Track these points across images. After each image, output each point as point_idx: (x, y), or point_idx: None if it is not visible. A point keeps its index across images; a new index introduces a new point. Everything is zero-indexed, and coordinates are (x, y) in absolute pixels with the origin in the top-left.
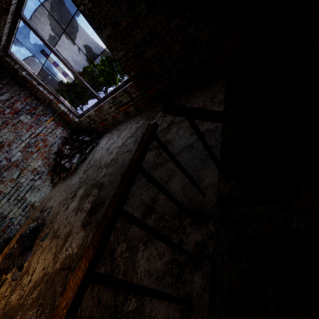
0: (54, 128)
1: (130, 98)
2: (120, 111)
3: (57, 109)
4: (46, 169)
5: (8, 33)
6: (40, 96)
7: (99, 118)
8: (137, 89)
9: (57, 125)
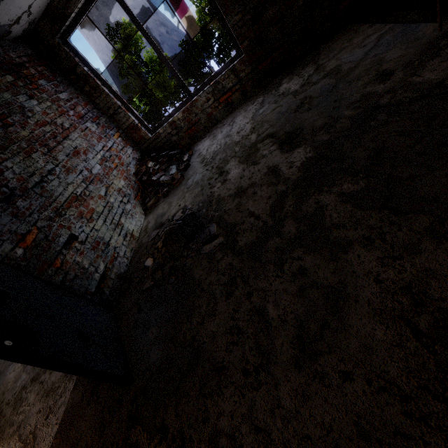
0: (123, 146)
1: (236, 80)
2: (220, 103)
3: (123, 122)
4: (131, 192)
5: (79, 9)
6: (101, 104)
7: (187, 122)
8: (248, 65)
9: (125, 143)
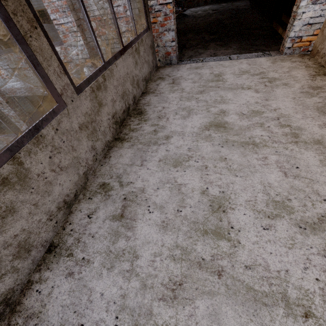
0: None
1: None
2: None
3: None
4: None
5: None
6: None
7: None
8: None
9: None
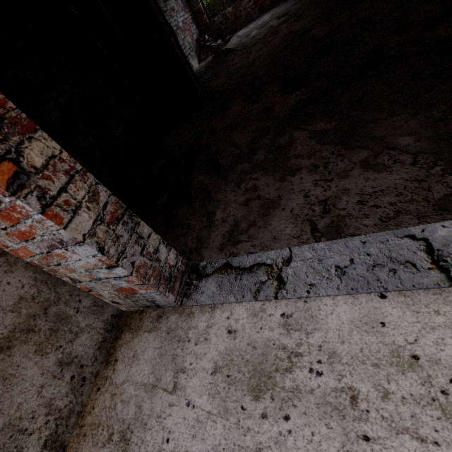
0: (192, 22)
1: None
2: (257, 6)
3: (194, 6)
4: (193, 48)
5: None
6: None
7: (233, 16)
8: None
9: (193, 21)
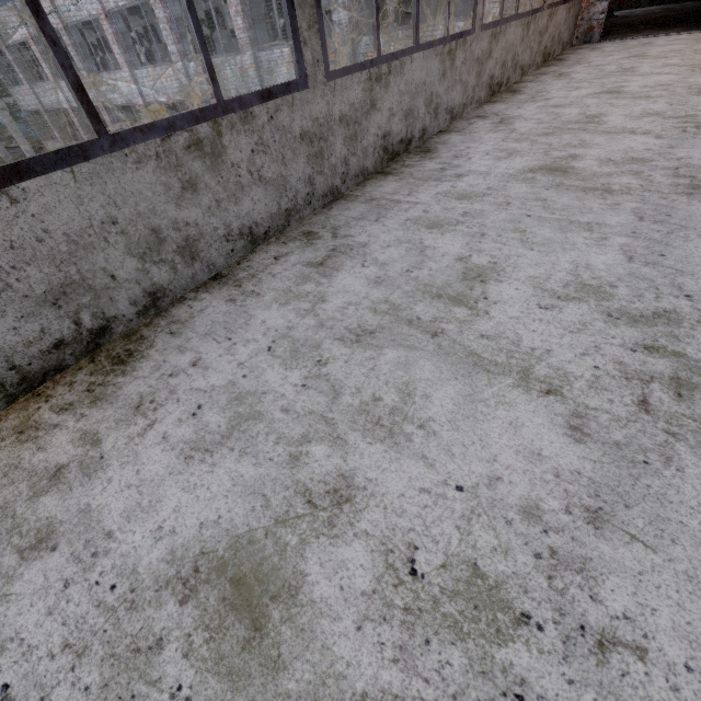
0: None
1: None
2: None
3: None
4: None
5: None
6: None
7: None
8: None
9: None
